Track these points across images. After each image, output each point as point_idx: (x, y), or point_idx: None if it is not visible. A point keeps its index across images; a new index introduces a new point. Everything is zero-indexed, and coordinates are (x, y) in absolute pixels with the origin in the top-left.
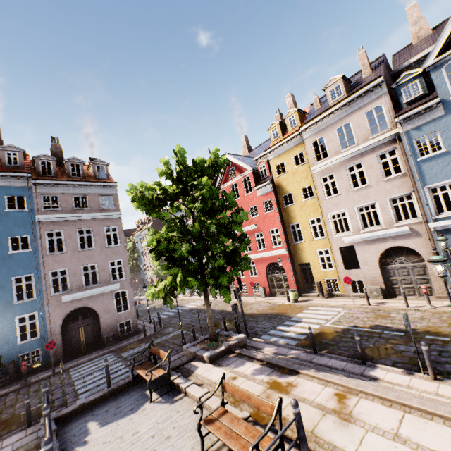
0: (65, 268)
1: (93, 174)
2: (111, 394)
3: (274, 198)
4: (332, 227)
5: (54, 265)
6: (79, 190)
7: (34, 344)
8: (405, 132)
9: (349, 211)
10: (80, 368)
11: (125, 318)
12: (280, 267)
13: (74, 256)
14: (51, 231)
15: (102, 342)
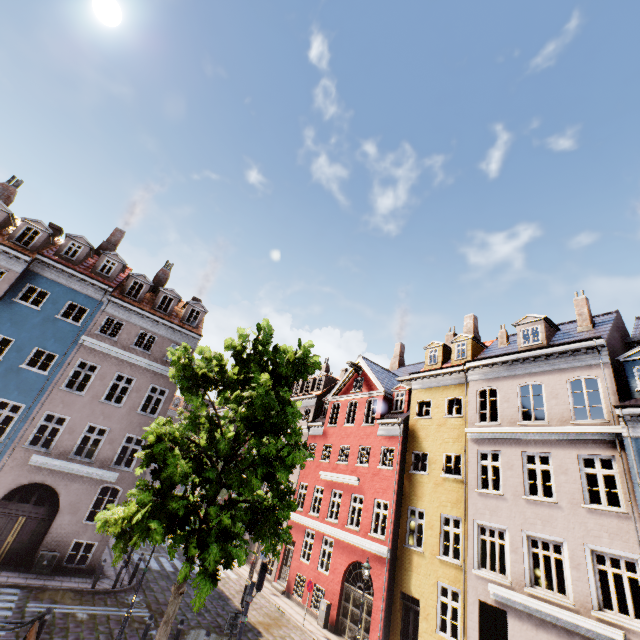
0: (67, 415)
1: (182, 315)
2: None
3: (399, 449)
4: (477, 550)
5: (58, 405)
6: (152, 327)
7: None
8: (633, 437)
9: (512, 535)
10: None
11: (89, 536)
12: None
13: (90, 404)
14: (86, 361)
15: (32, 560)
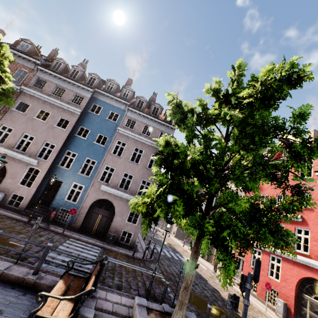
0: (114, 167)
1: (164, 117)
2: (28, 284)
3: None
4: None
5: (110, 162)
6: (150, 123)
7: (71, 206)
8: None
9: None
10: (75, 242)
11: (129, 229)
12: (313, 292)
13: (124, 162)
14: (120, 140)
15: (106, 236)
